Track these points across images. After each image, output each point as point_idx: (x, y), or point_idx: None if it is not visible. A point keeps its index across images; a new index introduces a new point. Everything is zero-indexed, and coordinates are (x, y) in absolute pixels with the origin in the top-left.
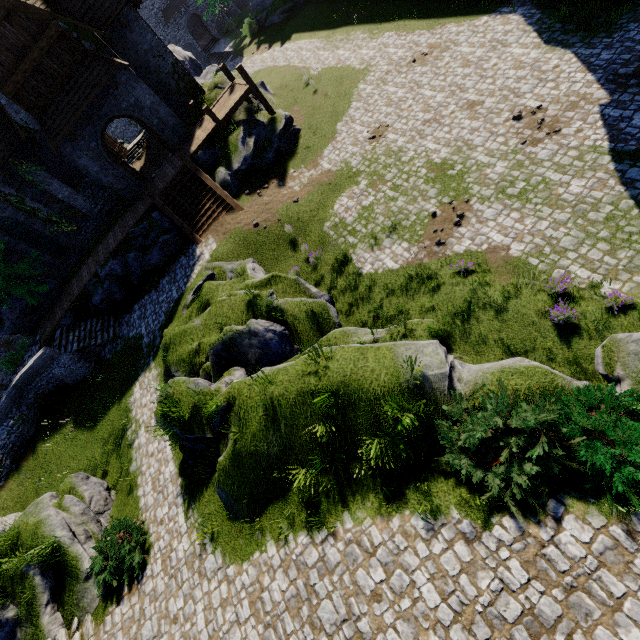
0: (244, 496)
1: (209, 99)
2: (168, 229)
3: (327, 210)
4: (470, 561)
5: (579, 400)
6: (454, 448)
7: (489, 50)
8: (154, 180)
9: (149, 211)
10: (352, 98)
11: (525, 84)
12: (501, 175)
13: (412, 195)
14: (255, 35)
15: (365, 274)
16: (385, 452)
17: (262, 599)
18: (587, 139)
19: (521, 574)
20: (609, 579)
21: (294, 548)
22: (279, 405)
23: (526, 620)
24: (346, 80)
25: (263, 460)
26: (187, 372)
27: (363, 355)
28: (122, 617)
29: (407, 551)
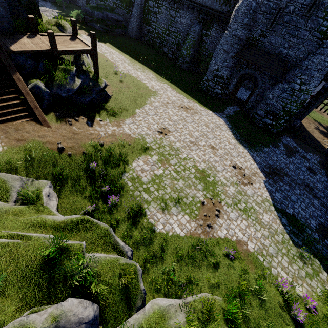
0: None
1: (46, 27)
2: None
3: (127, 163)
4: None
5: None
6: None
7: (215, 127)
8: None
9: None
10: (147, 101)
11: (233, 152)
12: (233, 194)
13: (188, 182)
14: (79, 21)
15: (158, 232)
16: None
17: None
18: (263, 194)
19: None
20: None
21: None
22: None
23: None
24: (143, 89)
25: None
26: None
27: None
28: None
29: None
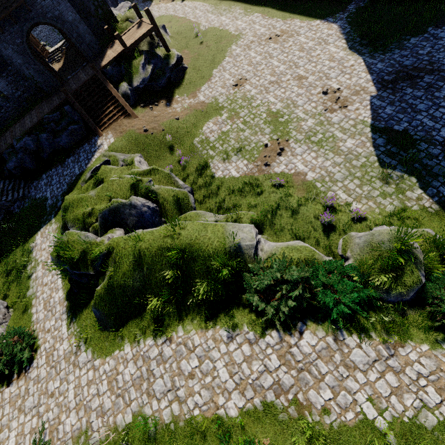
0: (112, 314)
1: (121, 28)
2: (77, 121)
3: (198, 129)
4: (250, 355)
5: (324, 267)
6: (251, 290)
7: (317, 44)
8: (69, 81)
9: (62, 104)
10: (226, 54)
11: (333, 72)
12: (310, 127)
13: (255, 130)
14: None
15: (217, 177)
16: (210, 290)
17: (117, 379)
18: (360, 115)
19: (276, 362)
20: (321, 365)
21: (143, 348)
22: (144, 255)
23: (274, 387)
24: (224, 40)
25: (129, 291)
26: (80, 228)
27: (205, 228)
28: (10, 395)
29: (214, 349)
